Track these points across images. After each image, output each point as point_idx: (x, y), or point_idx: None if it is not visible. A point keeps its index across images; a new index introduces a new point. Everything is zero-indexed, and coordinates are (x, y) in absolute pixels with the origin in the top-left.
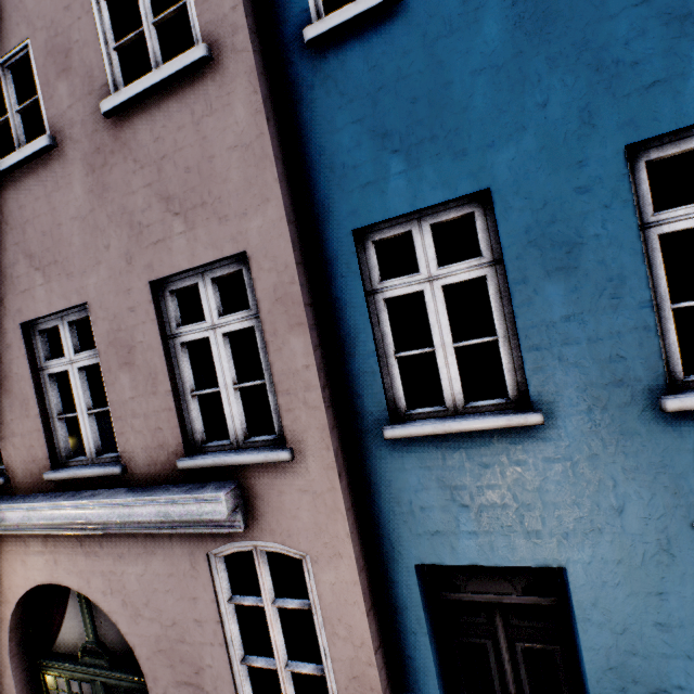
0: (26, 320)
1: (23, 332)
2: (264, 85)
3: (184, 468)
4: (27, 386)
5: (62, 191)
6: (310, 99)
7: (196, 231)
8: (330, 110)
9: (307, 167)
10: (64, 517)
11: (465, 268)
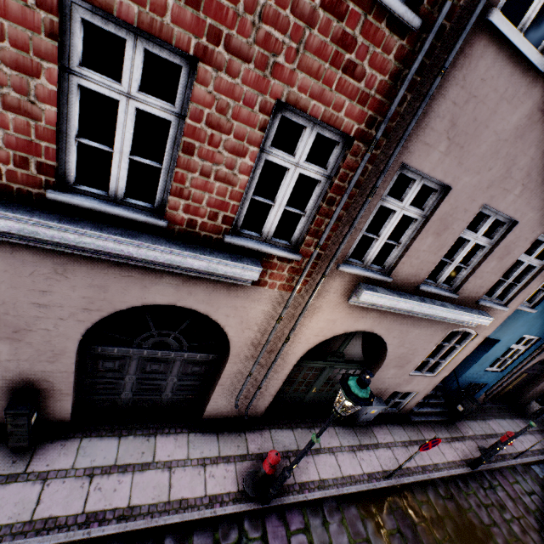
0: (489, 205)
1: (479, 209)
2: None
3: (479, 304)
4: (452, 239)
5: None
6: None
7: None
8: None
9: None
10: (431, 312)
11: None
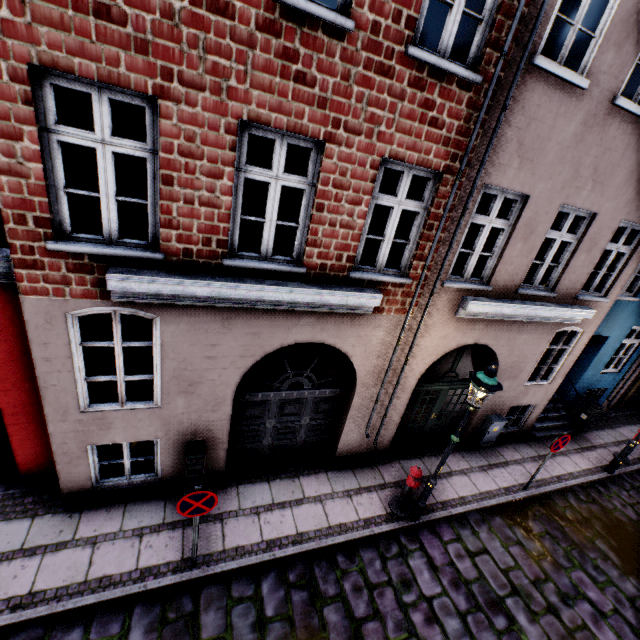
0: (566, 204)
1: (558, 209)
2: None
3: (578, 299)
4: (539, 241)
5: (633, 149)
6: None
7: None
8: None
9: None
10: (534, 313)
11: None
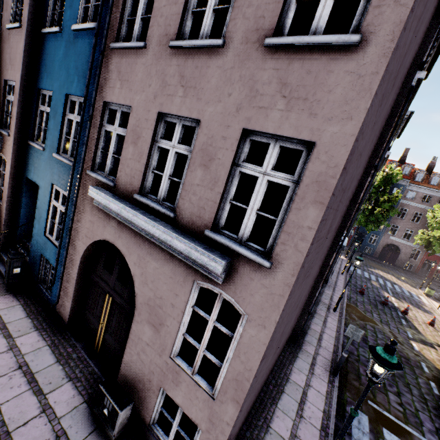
0: None
1: None
2: (28, 40)
3: None
4: None
5: (0, 44)
6: (41, 48)
7: (12, 71)
8: (43, 54)
9: (37, 67)
10: None
11: (50, 109)
